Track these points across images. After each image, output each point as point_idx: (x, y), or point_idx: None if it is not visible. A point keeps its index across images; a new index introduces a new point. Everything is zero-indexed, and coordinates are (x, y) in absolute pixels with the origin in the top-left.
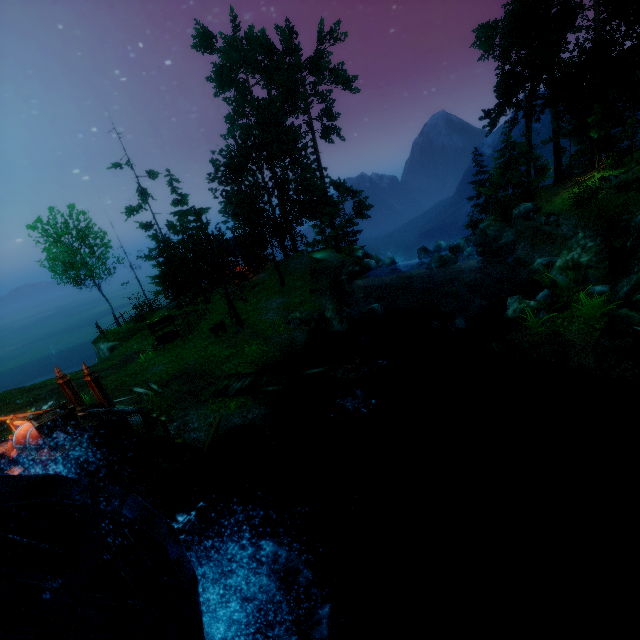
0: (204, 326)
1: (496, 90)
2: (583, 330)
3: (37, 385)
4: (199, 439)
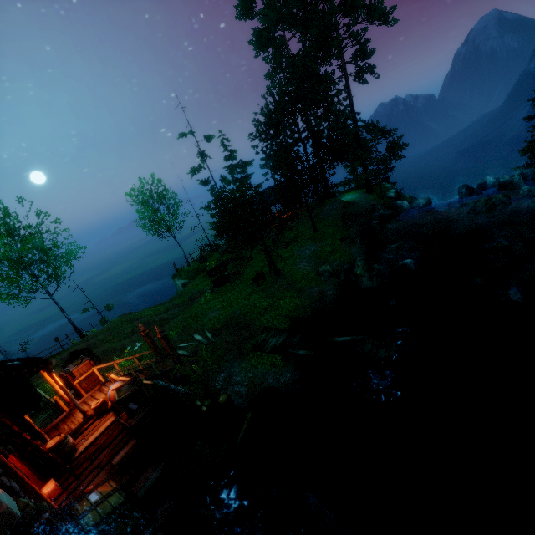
0: (248, 273)
1: None
2: None
3: (136, 316)
4: (240, 393)
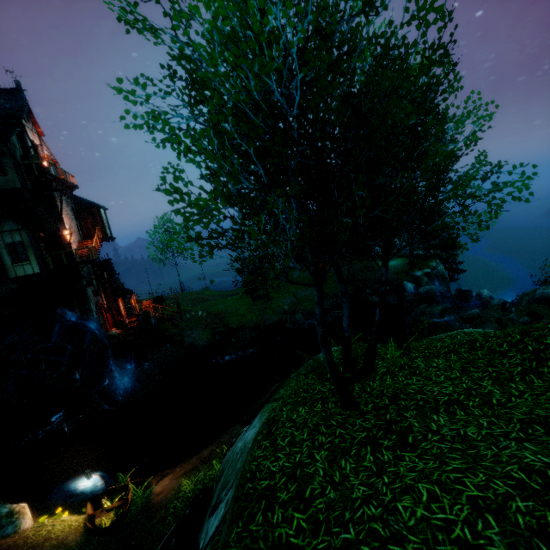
0: (261, 292)
1: None
2: None
3: (202, 292)
4: (188, 341)
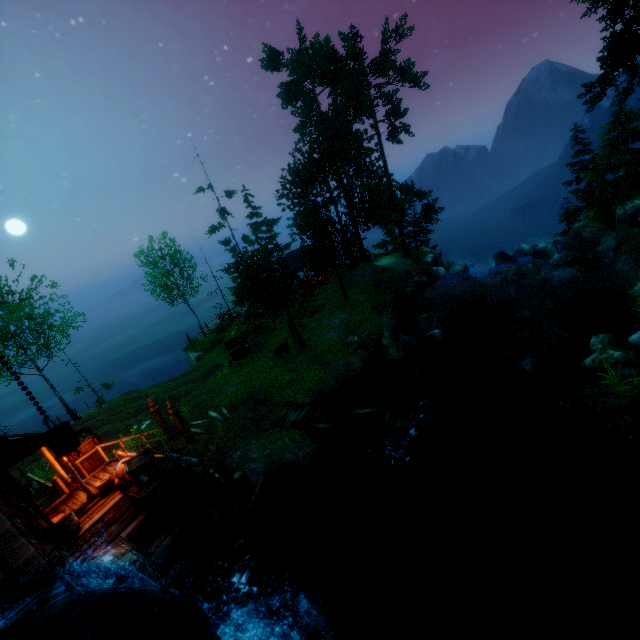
0: (271, 344)
1: (600, 59)
2: None
3: (142, 394)
4: (257, 470)
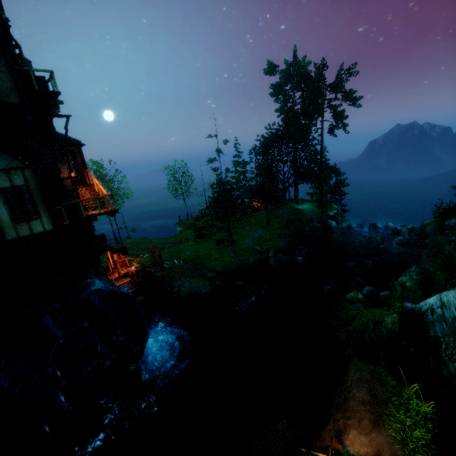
0: (217, 236)
1: None
2: (362, 323)
3: (149, 241)
4: (184, 291)
